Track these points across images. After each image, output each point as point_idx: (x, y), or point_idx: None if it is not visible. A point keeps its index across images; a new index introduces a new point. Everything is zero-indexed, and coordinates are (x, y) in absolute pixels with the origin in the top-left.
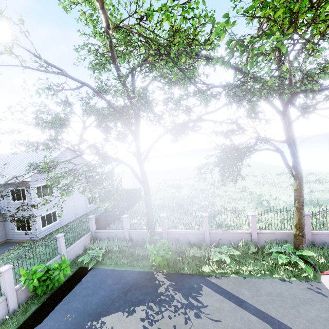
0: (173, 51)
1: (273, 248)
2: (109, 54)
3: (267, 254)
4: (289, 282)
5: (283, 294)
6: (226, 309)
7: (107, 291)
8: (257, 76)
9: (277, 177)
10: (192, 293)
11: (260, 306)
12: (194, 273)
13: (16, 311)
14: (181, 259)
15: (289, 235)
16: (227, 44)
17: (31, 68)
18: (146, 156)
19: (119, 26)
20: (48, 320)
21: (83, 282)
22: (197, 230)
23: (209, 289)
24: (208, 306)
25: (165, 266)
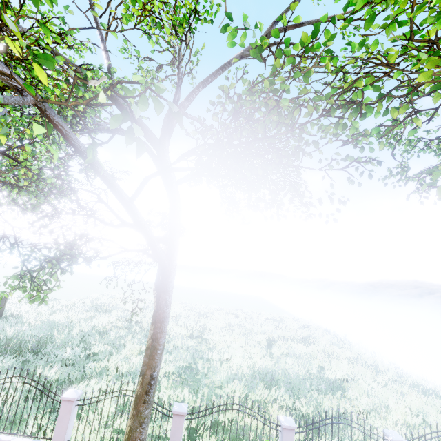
0: None
1: None
2: None
3: None
4: None
5: None
6: None
7: None
8: None
9: (263, 323)
10: None
11: None
12: None
13: None
14: None
15: None
16: None
17: None
18: None
19: None
20: None
21: None
22: None
23: None
24: None
25: None
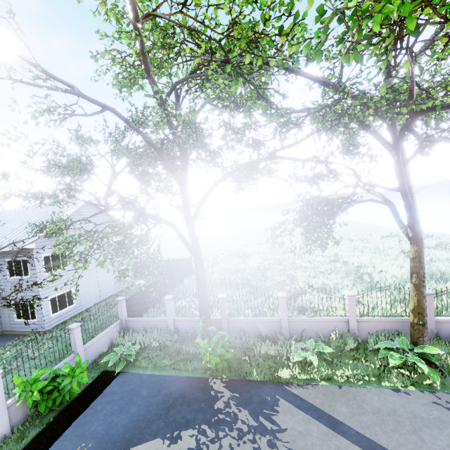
0: (233, 54)
1: (380, 343)
2: (141, 64)
3: (371, 351)
4: (405, 394)
5: (397, 412)
6: (315, 435)
7: (140, 407)
8: (358, 90)
9: (382, 241)
10: (264, 410)
11: (364, 430)
12: (267, 379)
13: (8, 438)
14: (248, 359)
15: (403, 323)
16: (319, 10)
17: (25, 82)
18: (197, 212)
19: (150, 15)
20: None
21: (107, 393)
22: (271, 317)
23: (289, 404)
24: (288, 429)
25: (225, 370)
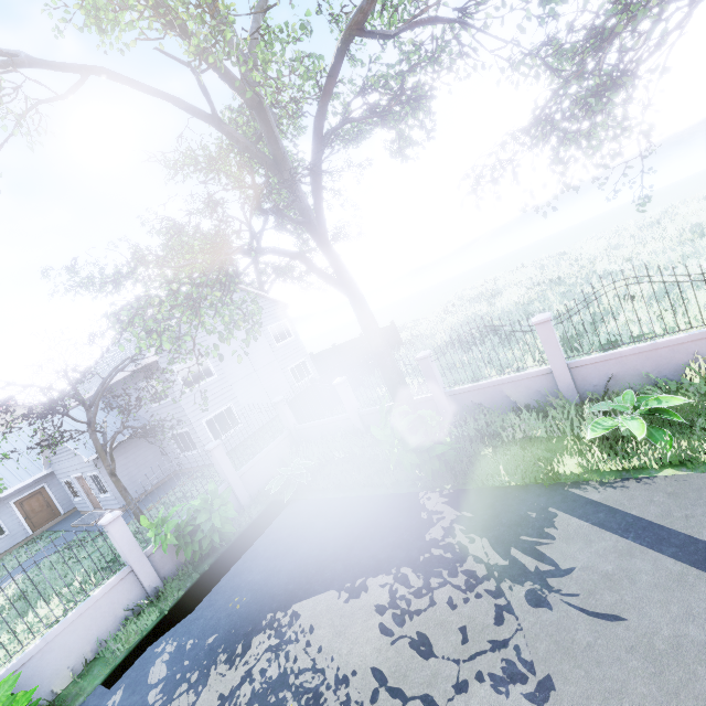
0: None
1: None
2: None
3: None
4: None
5: None
6: (646, 580)
7: (313, 546)
8: None
9: None
10: (521, 536)
11: None
12: (530, 481)
13: (162, 591)
14: (494, 453)
15: None
16: None
17: None
18: (318, 208)
19: None
20: (204, 608)
21: (273, 530)
22: None
23: (580, 521)
24: (576, 570)
25: (446, 475)
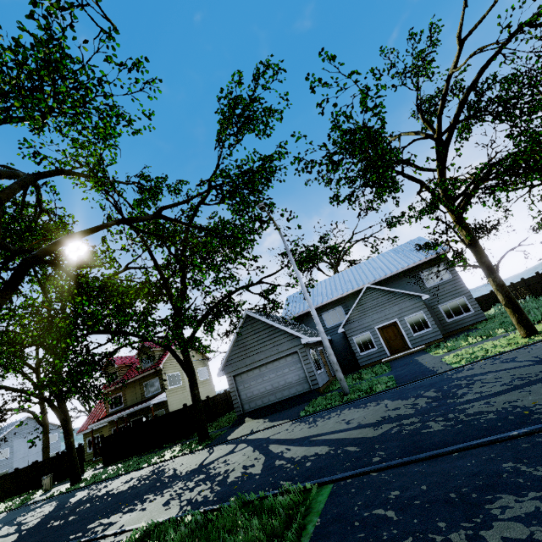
0: None
1: None
2: None
3: None
4: None
5: None
6: None
7: None
8: None
9: None
10: None
11: None
12: None
13: None
14: None
15: None
16: None
17: None
18: None
19: None
20: None
21: None
22: None
23: None
24: None
25: None
